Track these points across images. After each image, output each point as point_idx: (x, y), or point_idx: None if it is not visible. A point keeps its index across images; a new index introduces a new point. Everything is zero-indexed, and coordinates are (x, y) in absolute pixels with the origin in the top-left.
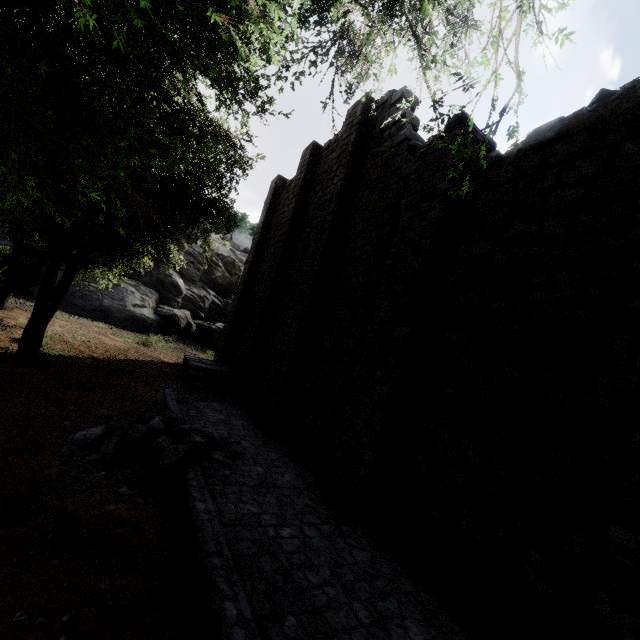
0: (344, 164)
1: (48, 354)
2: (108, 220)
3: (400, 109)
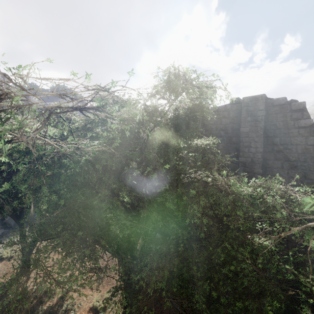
0: (259, 142)
1: (122, 311)
2: (152, 232)
3: (308, 120)
